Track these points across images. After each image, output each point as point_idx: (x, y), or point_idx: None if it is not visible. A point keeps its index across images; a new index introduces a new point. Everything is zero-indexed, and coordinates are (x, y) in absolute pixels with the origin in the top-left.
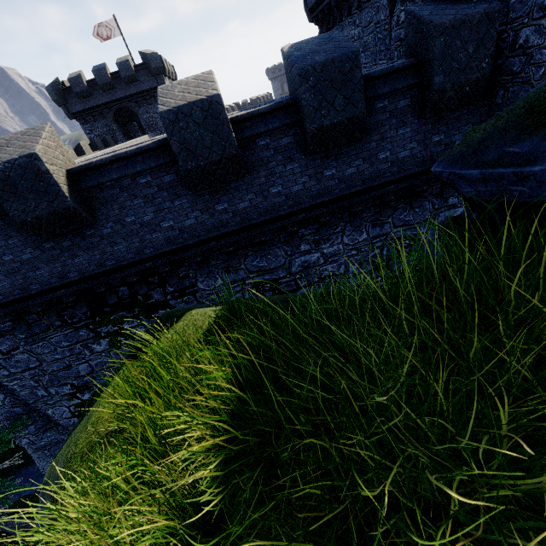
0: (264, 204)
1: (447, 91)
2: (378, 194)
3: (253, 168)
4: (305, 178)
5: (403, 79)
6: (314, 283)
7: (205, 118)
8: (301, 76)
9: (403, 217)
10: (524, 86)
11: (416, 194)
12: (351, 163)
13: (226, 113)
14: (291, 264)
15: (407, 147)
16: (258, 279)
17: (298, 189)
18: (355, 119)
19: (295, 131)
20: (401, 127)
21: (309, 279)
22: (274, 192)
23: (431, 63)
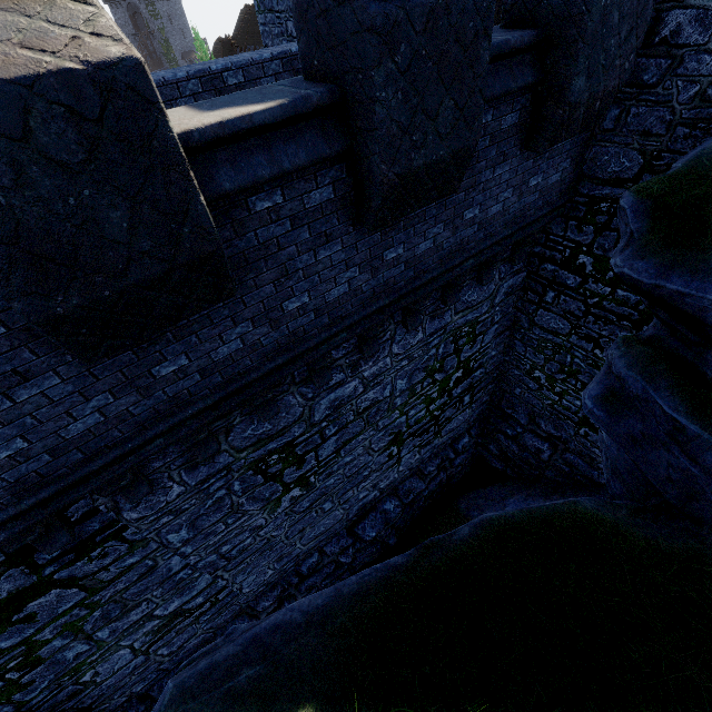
0: (272, 336)
1: (579, 106)
2: (454, 276)
3: (245, 266)
4: (353, 271)
5: (519, 72)
6: (348, 424)
7: (91, 145)
8: (381, 35)
9: (467, 298)
10: (658, 109)
11: (489, 263)
12: (427, 232)
13: (172, 132)
14: (313, 410)
15: (501, 197)
16: (255, 455)
17: (338, 294)
18: (462, 153)
19: (337, 174)
20: (500, 163)
21: (341, 421)
22: (292, 308)
23: (571, 48)
